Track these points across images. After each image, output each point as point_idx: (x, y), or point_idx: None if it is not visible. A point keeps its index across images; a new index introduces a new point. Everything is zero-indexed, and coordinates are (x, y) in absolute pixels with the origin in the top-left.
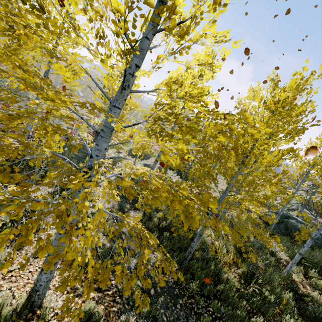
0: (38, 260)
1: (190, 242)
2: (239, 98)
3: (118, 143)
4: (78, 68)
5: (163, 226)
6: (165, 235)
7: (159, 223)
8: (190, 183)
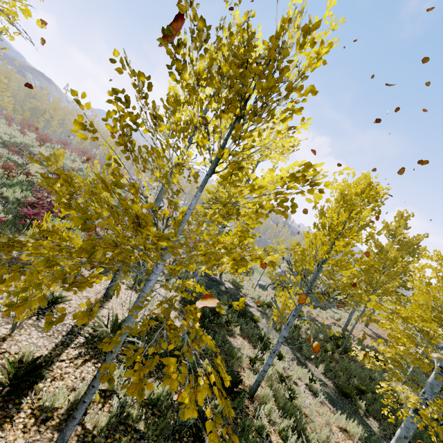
0: (336, 436)
1: (400, 406)
2: (385, 222)
3: (440, 341)
4: (418, 289)
5: (355, 383)
6: (367, 396)
7: (347, 379)
8: (319, 312)
